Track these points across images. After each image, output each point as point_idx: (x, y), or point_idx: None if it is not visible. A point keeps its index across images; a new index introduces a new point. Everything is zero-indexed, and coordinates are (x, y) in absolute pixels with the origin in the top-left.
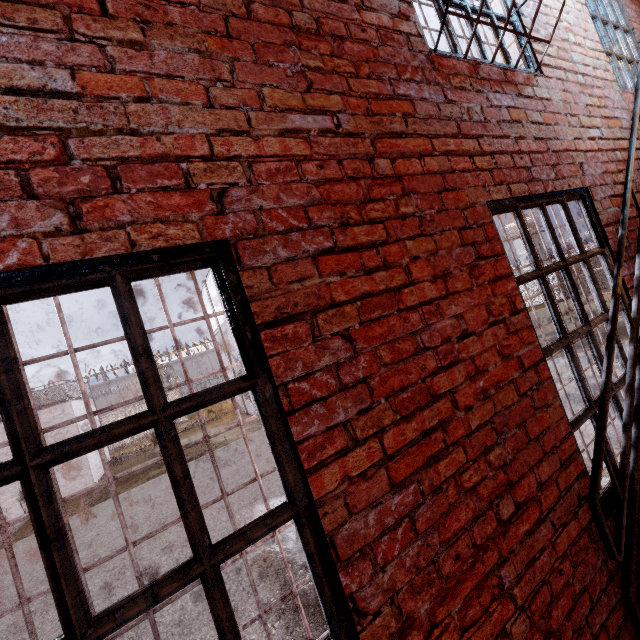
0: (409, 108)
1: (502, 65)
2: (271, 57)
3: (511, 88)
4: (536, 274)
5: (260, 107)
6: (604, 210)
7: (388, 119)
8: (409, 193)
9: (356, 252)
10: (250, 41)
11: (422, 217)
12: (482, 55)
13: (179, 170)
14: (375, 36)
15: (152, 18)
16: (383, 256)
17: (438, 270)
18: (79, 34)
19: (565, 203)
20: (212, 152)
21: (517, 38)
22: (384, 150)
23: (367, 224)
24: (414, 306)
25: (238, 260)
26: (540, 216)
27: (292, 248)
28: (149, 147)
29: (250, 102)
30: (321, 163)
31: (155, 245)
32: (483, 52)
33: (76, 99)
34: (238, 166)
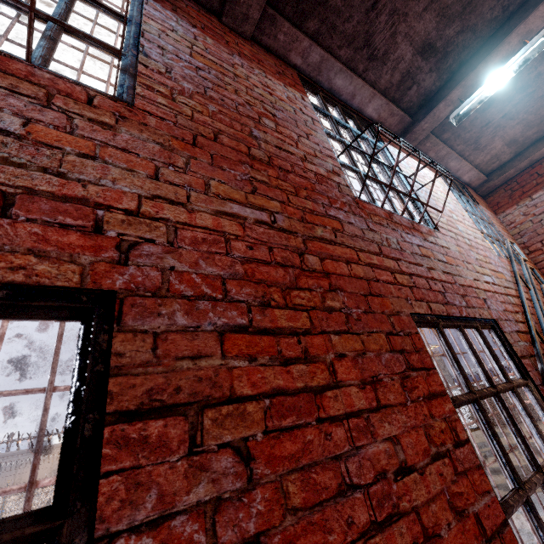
0: (338, 226)
1: (409, 219)
2: (225, 165)
3: (418, 234)
4: (470, 397)
5: (204, 191)
6: (515, 342)
7: (320, 228)
8: (336, 289)
9: (274, 336)
10: (211, 152)
11: (349, 314)
12: (394, 210)
13: (93, 214)
14: (313, 177)
15: (131, 117)
16: (305, 346)
17: (367, 374)
18: (55, 105)
19: (480, 329)
20: (139, 210)
21: (417, 207)
22: (314, 249)
23: (290, 309)
24: (338, 416)
25: (119, 317)
26: (460, 337)
27: (196, 317)
28: (70, 189)
29: (196, 186)
30: (252, 245)
31: (9, 278)
32: (394, 208)
33: (15, 138)
34: (163, 227)
